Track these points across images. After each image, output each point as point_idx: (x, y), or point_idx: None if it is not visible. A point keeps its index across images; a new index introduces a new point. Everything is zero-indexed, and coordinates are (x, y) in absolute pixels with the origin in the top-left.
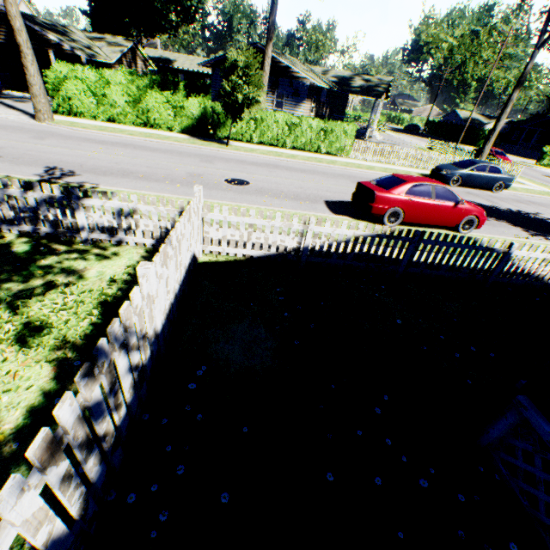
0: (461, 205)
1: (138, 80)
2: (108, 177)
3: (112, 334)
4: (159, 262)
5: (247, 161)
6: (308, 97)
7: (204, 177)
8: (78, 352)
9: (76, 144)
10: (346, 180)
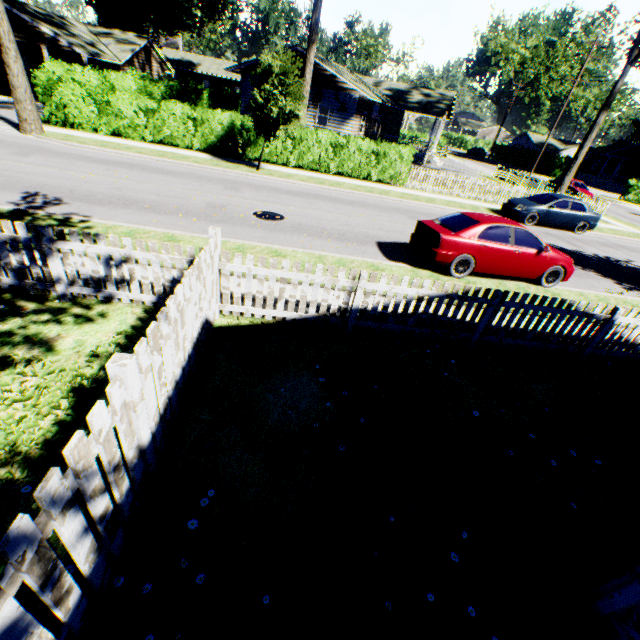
0: (546, 253)
1: (152, 86)
2: (105, 207)
3: (43, 499)
4: (145, 350)
5: (283, 189)
6: (357, 113)
7: (228, 209)
8: (31, 470)
9: (69, 163)
10: (402, 215)
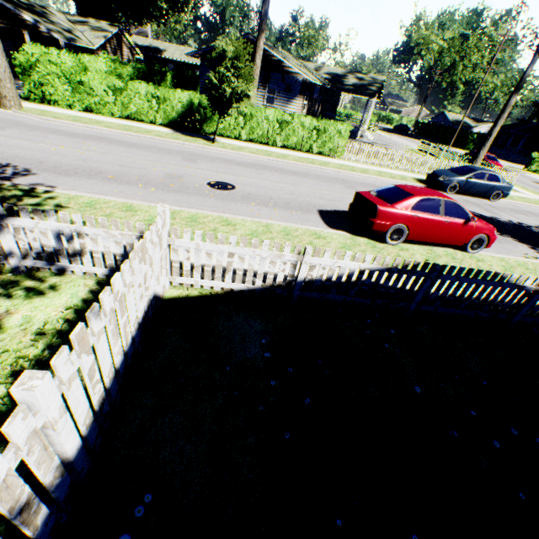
0: (472, 223)
1: (121, 68)
2: (70, 177)
3: None
4: (66, 360)
5: (235, 160)
6: (301, 93)
7: (185, 179)
8: None
9: (42, 136)
10: (340, 184)
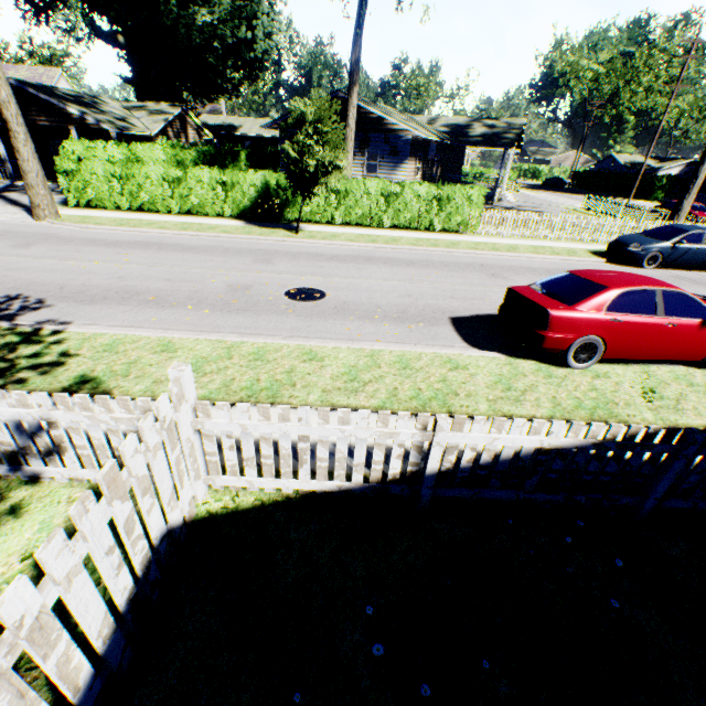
0: None
1: (183, 153)
2: (96, 305)
3: None
4: None
5: (326, 253)
6: (412, 155)
7: (254, 290)
8: None
9: (74, 251)
10: (479, 272)
